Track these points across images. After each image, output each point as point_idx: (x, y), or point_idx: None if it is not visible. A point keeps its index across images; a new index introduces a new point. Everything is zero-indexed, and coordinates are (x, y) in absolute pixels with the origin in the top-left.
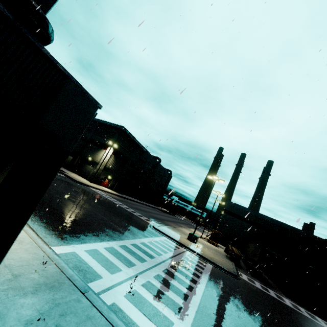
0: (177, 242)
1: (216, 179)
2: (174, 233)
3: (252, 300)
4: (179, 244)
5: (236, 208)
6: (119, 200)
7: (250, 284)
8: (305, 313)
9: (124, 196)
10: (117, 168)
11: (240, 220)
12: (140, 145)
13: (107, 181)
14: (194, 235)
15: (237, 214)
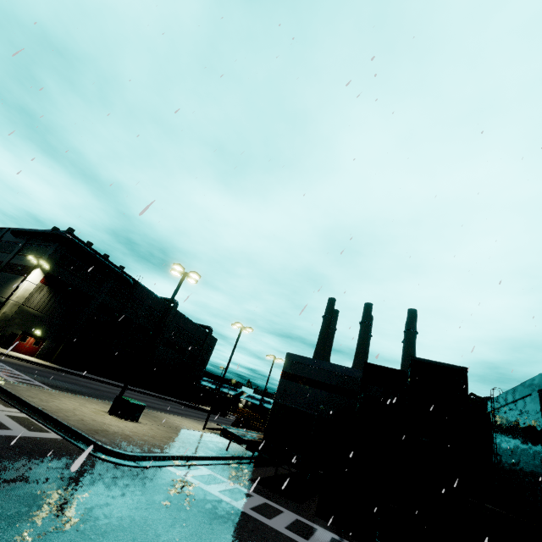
0: (17, 401)
1: (184, 274)
2: (77, 401)
3: (4, 484)
4: (15, 404)
5: (304, 364)
6: (20, 365)
7: (164, 478)
8: (311, 541)
9: (76, 372)
10: (61, 315)
11: (311, 388)
12: (117, 270)
13: (32, 342)
14: (126, 398)
15: (305, 376)
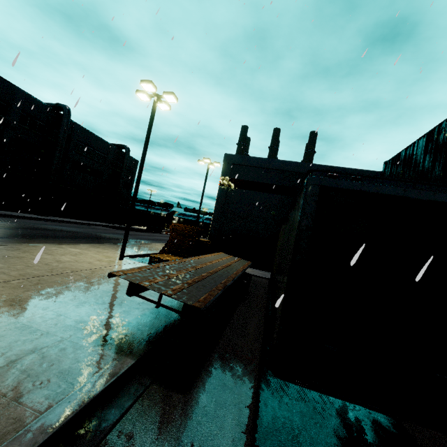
0: None
1: None
2: None
3: None
4: None
5: (248, 166)
6: None
7: None
8: None
9: None
10: None
11: (259, 192)
12: None
13: None
14: None
15: (251, 180)
